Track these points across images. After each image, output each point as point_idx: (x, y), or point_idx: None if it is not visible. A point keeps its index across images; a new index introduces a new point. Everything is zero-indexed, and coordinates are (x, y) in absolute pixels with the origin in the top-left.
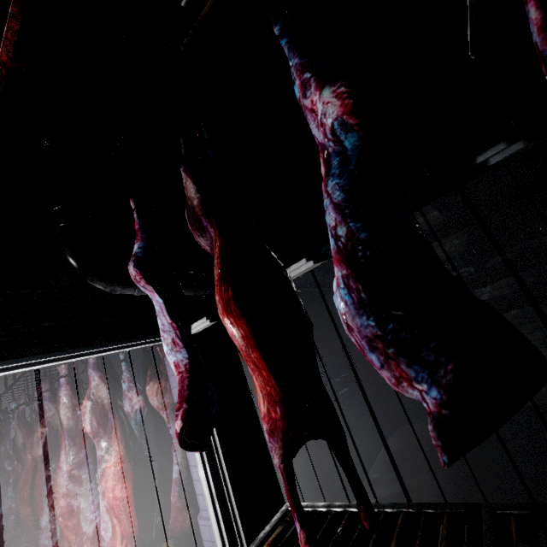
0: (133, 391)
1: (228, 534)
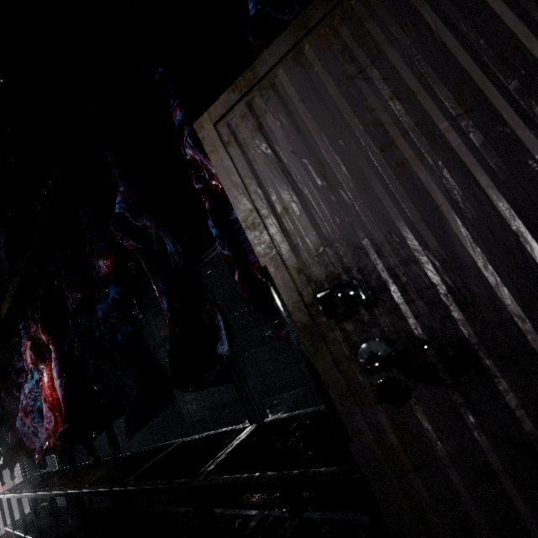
0: None
1: None
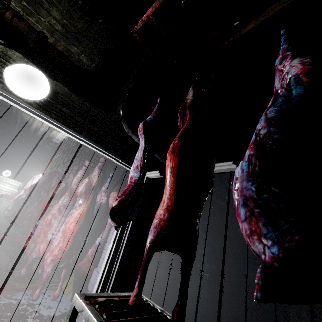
0: (105, 193)
1: (102, 286)
